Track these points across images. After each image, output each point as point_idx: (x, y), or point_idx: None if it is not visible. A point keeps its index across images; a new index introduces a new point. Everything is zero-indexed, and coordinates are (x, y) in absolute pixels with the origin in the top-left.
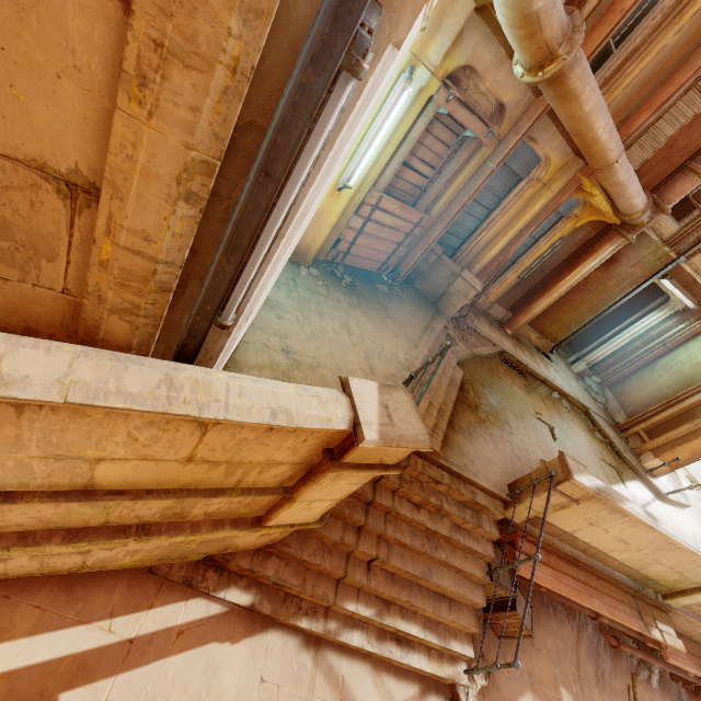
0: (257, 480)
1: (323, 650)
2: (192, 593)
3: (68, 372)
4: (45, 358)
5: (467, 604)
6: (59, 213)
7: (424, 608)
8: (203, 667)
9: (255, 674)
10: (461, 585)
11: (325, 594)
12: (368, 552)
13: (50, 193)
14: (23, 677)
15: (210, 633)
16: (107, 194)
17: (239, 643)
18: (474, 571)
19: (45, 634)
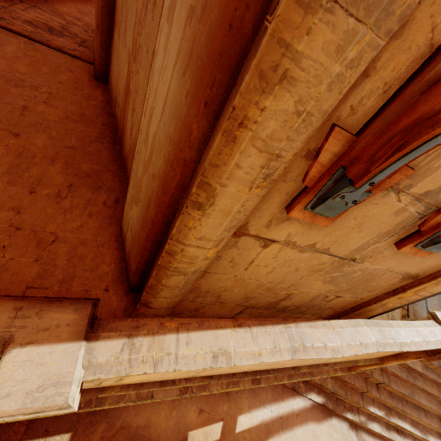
0: (373, 357)
1: (359, 431)
2: (295, 394)
3: (371, 337)
4: (363, 331)
5: (434, 414)
6: (393, 282)
7: (412, 414)
8: (311, 434)
9: (333, 440)
10: (431, 402)
11: (358, 400)
12: (378, 379)
13: (398, 278)
14: (252, 432)
15: (309, 416)
16: (431, 283)
17: (322, 423)
18: (439, 395)
19: (253, 412)
